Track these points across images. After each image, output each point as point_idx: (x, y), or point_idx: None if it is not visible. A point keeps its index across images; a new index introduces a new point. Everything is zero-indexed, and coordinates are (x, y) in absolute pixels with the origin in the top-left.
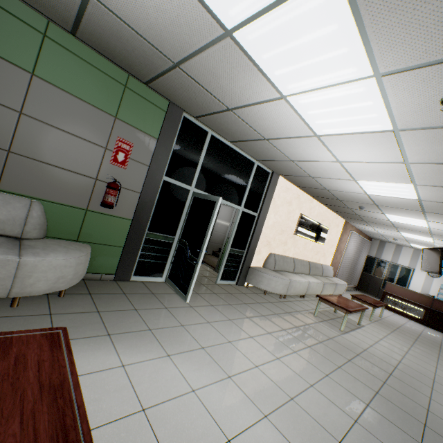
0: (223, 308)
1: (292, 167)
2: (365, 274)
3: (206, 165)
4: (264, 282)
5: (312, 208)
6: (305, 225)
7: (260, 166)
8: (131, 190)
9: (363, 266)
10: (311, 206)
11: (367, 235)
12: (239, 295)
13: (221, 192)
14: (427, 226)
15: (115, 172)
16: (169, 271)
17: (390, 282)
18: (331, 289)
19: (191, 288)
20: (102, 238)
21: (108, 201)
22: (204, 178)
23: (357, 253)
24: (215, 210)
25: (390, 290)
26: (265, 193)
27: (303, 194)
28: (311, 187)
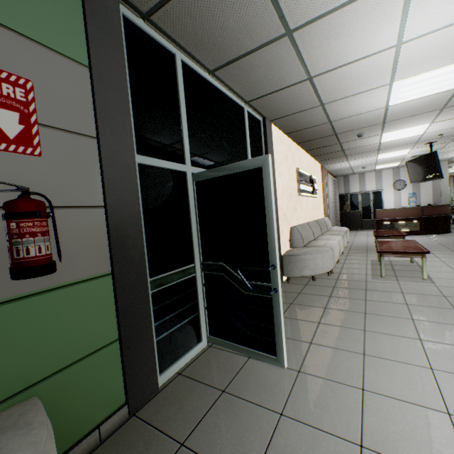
0: (325, 337)
1: (301, 95)
2: (343, 213)
3: (192, 120)
4: (309, 265)
5: (301, 159)
6: (303, 180)
7: (250, 112)
8: (80, 205)
9: (338, 206)
10: (300, 157)
11: (332, 175)
12: (301, 299)
13: (223, 164)
14: (422, 133)
15: (10, 170)
16: (208, 324)
17: (367, 210)
18: (346, 240)
19: (283, 341)
20: (58, 354)
21: (30, 257)
22: (197, 145)
23: (334, 195)
24: (269, 182)
25: (381, 216)
26: (265, 151)
27: (292, 144)
28: (307, 128)
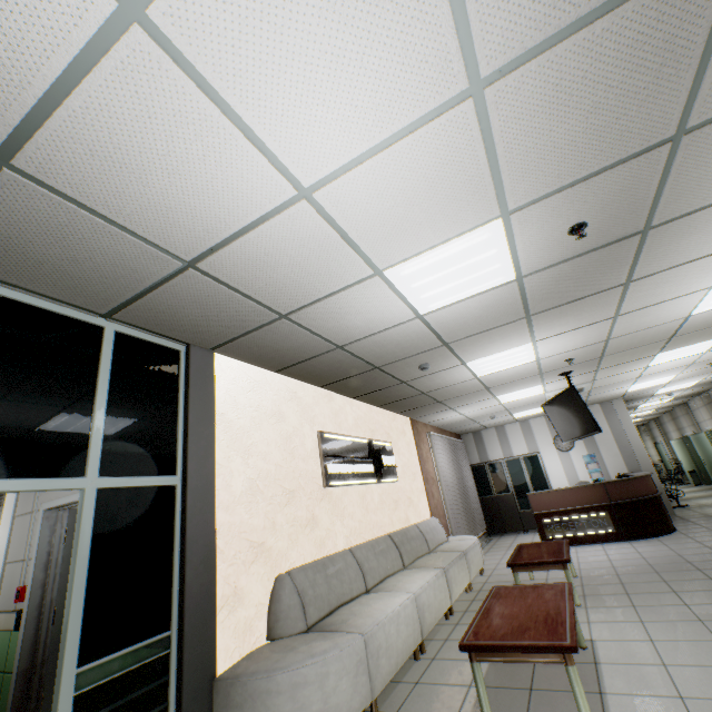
0: None
1: (215, 299)
2: (485, 499)
3: None
4: None
5: (339, 413)
6: (341, 454)
7: (133, 335)
8: None
9: (475, 486)
10: (336, 409)
11: (452, 432)
12: None
13: None
14: (535, 358)
15: None
16: None
17: (524, 491)
18: (463, 573)
19: None
20: None
21: None
22: None
23: (457, 469)
24: None
25: (541, 506)
26: (184, 407)
27: (304, 388)
28: (307, 359)
